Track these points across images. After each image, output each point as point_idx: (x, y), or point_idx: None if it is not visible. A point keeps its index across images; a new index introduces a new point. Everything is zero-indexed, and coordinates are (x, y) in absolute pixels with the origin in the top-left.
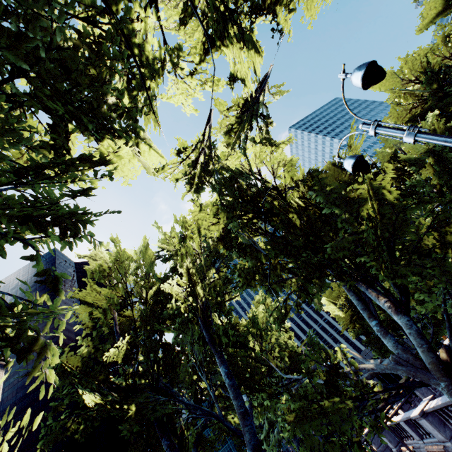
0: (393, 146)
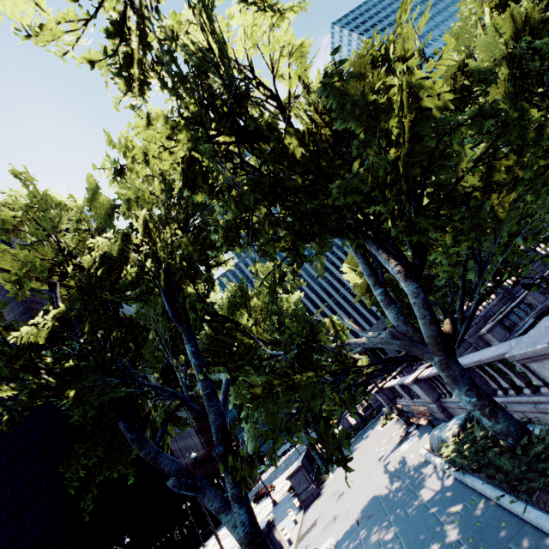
0: (464, 50)
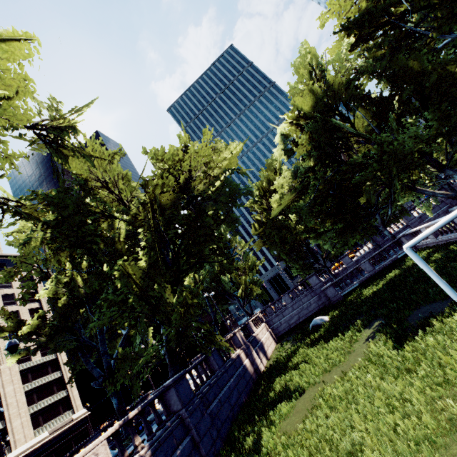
0: (305, 82)
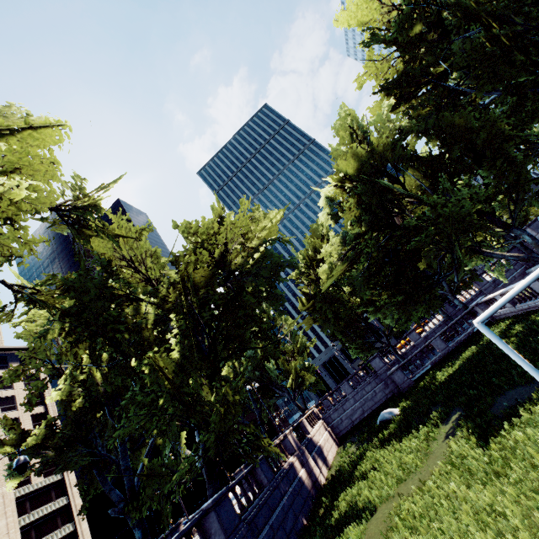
0: (348, 144)
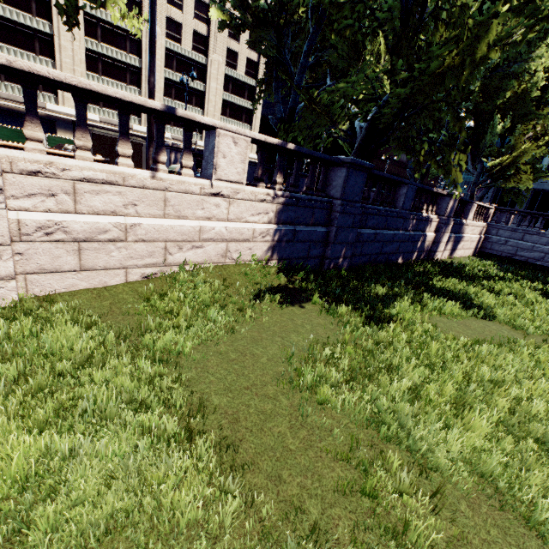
0: None
